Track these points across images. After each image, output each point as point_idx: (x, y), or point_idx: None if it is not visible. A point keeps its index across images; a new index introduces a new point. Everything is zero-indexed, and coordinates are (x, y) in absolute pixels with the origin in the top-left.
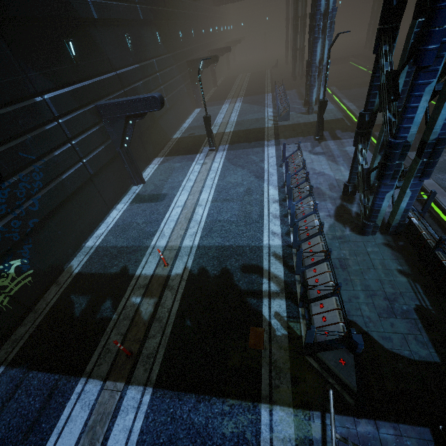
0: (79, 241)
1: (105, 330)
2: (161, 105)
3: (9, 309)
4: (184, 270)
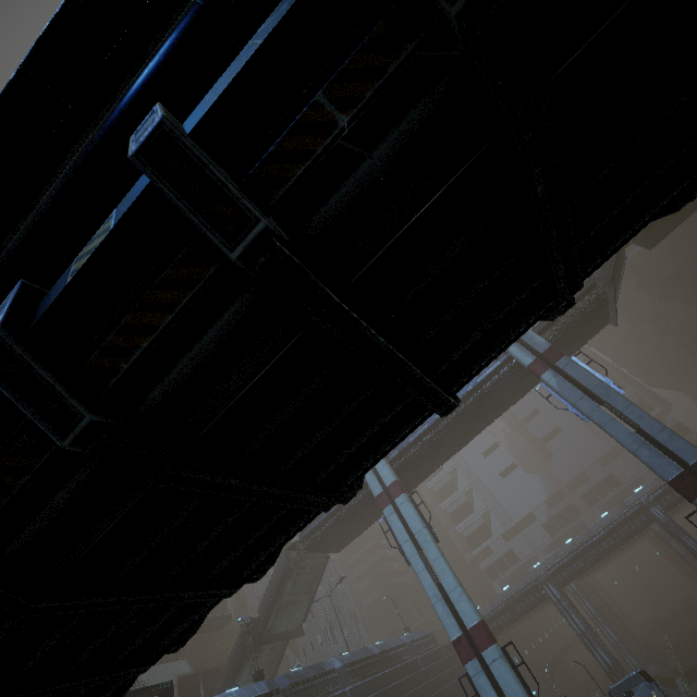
0: None
1: None
2: (536, 694)
3: None
4: None
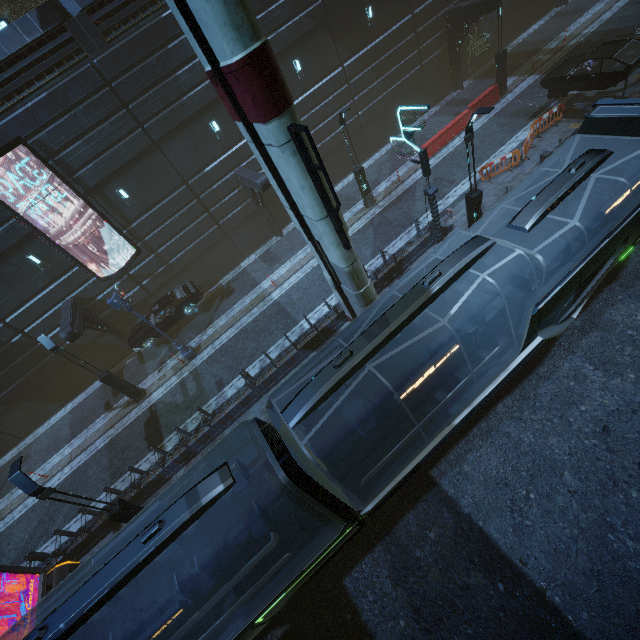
0: (509, 40)
1: (521, 66)
2: None
3: (477, 61)
4: (575, 43)
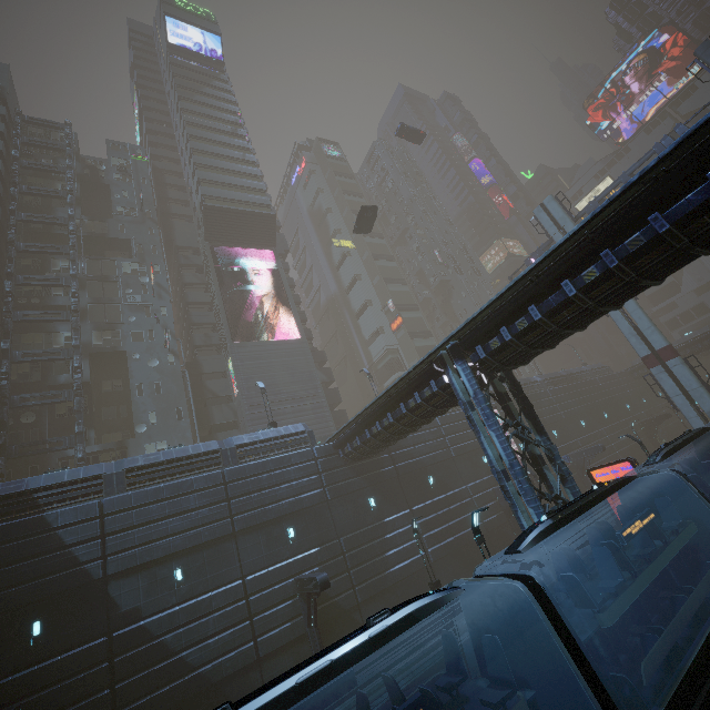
0: None
1: None
2: None
3: None
4: None
